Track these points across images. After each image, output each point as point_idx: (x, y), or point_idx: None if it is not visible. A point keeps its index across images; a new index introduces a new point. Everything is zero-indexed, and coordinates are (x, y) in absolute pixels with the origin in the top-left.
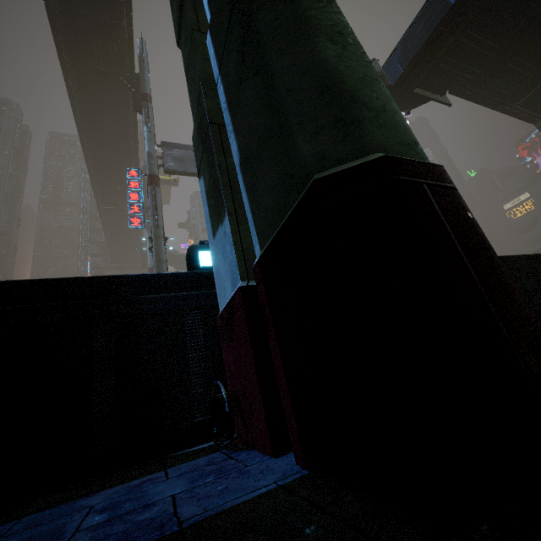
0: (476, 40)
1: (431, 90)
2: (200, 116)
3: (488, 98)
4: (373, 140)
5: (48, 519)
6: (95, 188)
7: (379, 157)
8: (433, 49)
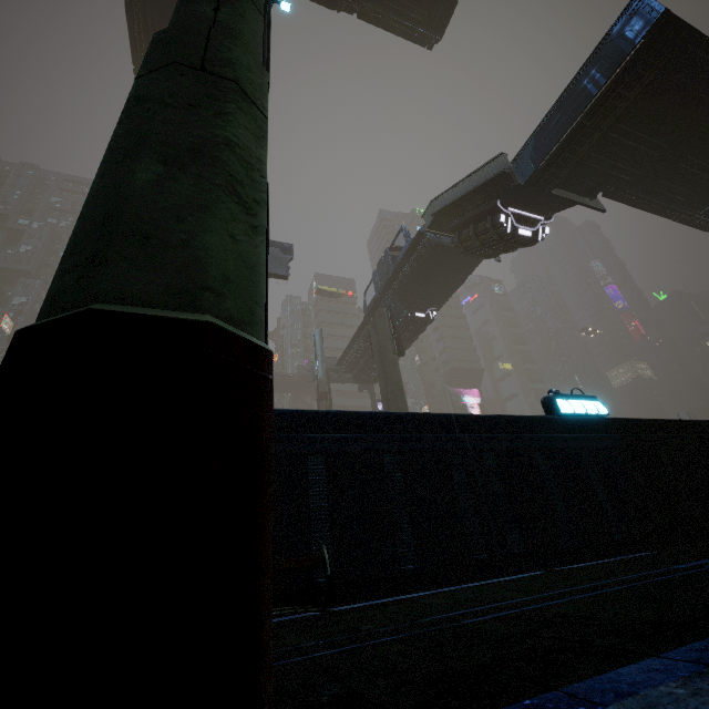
0: (632, 135)
1: (576, 191)
2: None
3: (656, 204)
4: (108, 287)
5: None
6: None
7: (82, 310)
8: (573, 145)
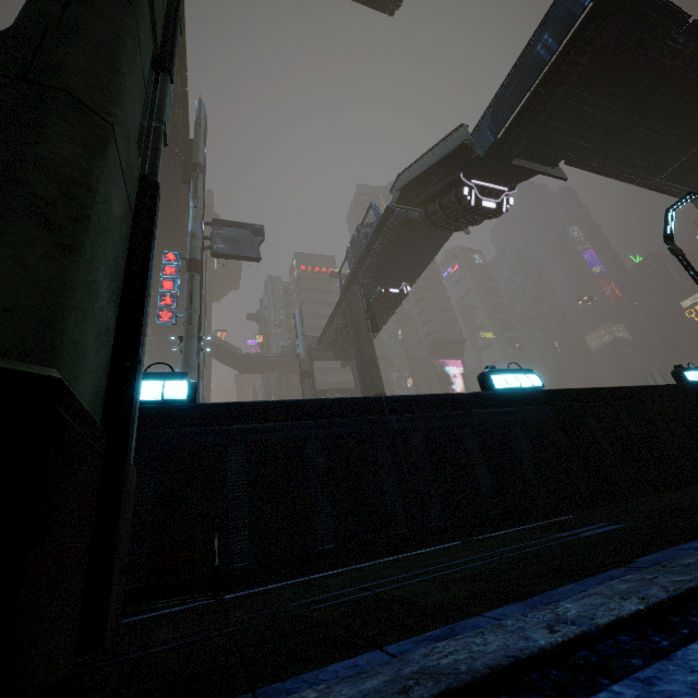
0: (589, 101)
1: (537, 160)
2: None
3: (618, 170)
4: None
5: None
6: None
7: None
8: (530, 113)
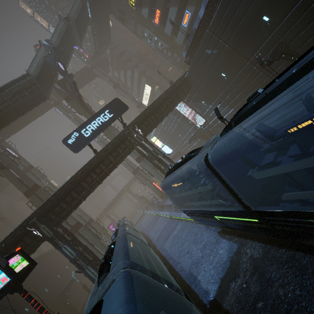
0: None
1: None
2: None
3: None
4: None
5: None
6: None
7: None
8: None
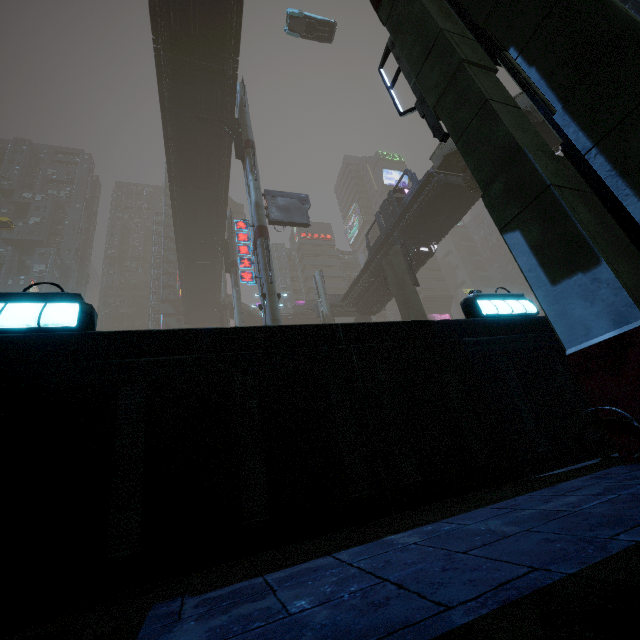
0: None
1: None
2: (520, 177)
3: None
4: None
5: (570, 489)
6: (178, 242)
7: None
8: None
